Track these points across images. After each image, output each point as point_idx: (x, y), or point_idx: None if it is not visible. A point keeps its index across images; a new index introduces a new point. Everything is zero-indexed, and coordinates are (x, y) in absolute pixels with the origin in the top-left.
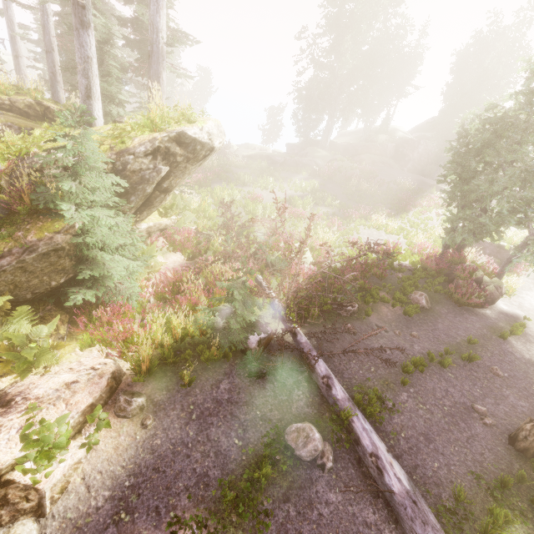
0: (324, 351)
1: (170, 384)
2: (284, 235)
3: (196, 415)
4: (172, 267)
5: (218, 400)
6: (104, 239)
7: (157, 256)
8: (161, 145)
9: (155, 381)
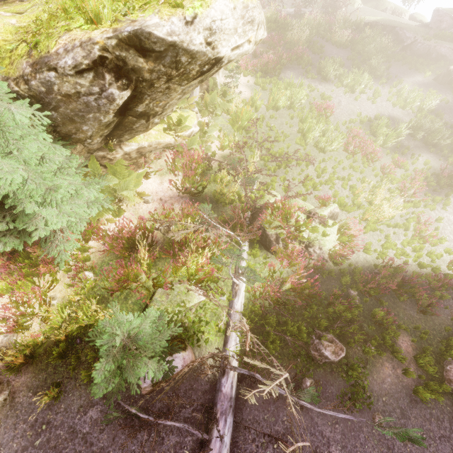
0: (248, 409)
1: (42, 385)
2: (303, 207)
3: (40, 441)
4: (160, 197)
5: (74, 431)
6: (19, 192)
7: (139, 186)
8: (107, 53)
9: (32, 373)
